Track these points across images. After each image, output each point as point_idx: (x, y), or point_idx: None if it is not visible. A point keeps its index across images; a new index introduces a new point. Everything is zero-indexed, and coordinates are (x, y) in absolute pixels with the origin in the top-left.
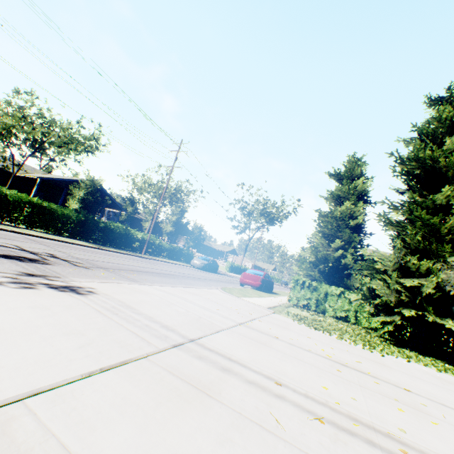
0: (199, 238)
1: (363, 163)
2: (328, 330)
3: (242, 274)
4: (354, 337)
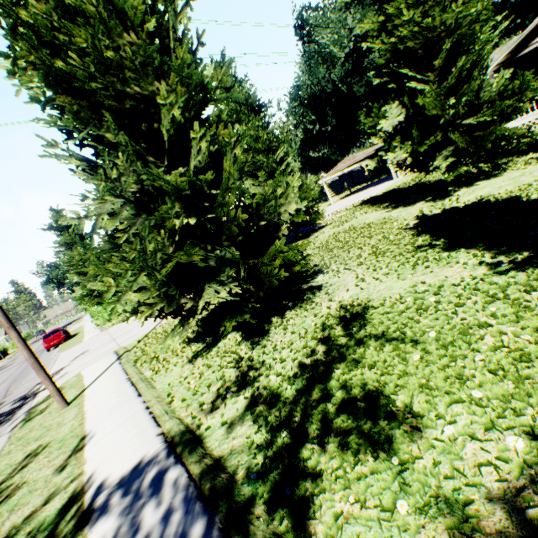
0: None
1: (65, 213)
2: None
3: (44, 344)
4: None
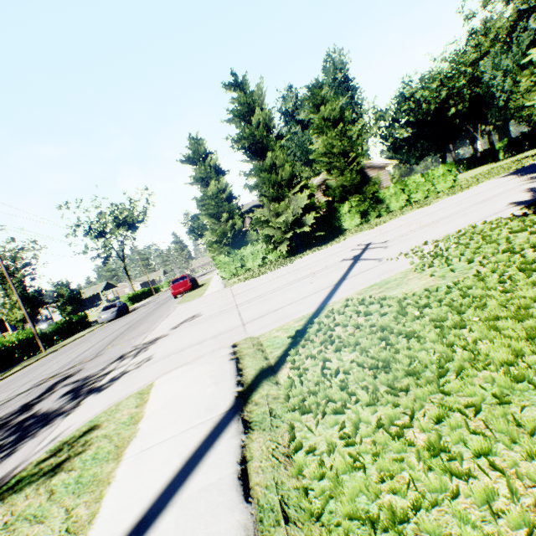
0: (74, 296)
1: (203, 141)
2: (263, 273)
3: (171, 289)
4: (275, 267)
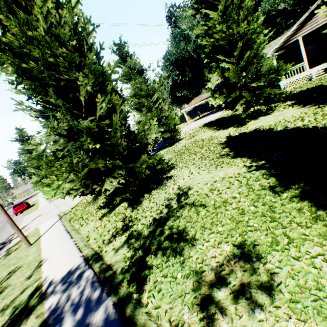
0: None
1: (25, 130)
2: None
3: (14, 211)
4: None
